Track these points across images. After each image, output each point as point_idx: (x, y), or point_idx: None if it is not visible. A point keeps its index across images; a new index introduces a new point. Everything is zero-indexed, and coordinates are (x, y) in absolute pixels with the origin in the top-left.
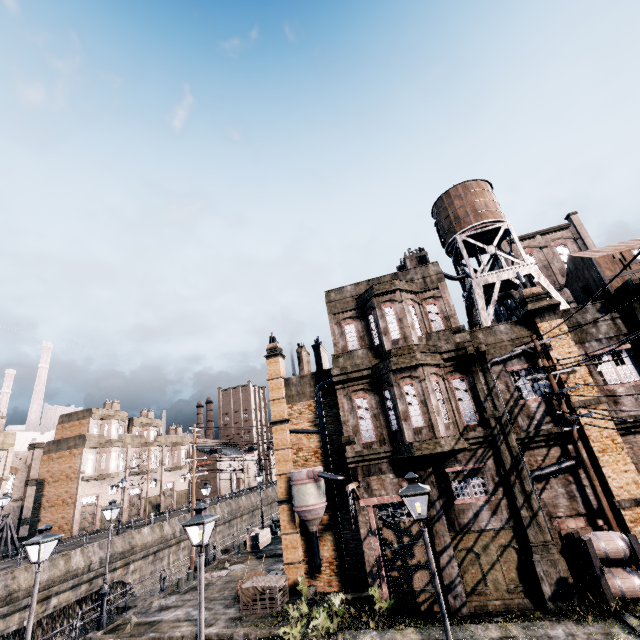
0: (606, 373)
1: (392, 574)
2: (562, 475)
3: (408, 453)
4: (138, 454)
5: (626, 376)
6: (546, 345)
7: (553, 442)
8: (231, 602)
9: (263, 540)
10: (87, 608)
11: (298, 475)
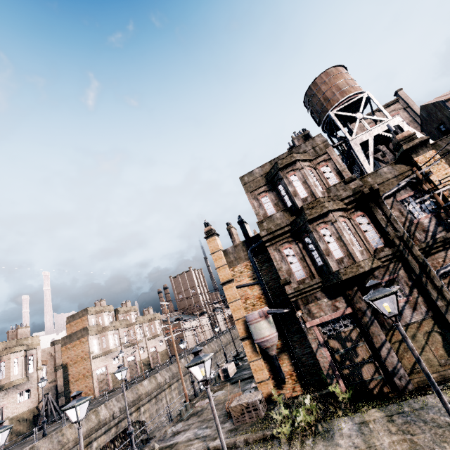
0: None
1: (344, 372)
2: None
3: (336, 279)
4: (126, 332)
5: None
6: (425, 173)
7: (449, 245)
8: (224, 419)
9: (231, 371)
10: (121, 445)
11: (252, 316)
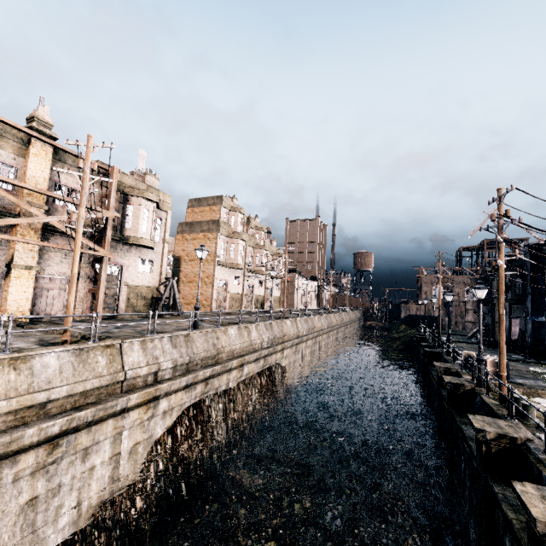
0: None
1: None
2: None
3: None
4: (252, 254)
5: None
6: None
7: None
8: None
9: None
10: None
11: None
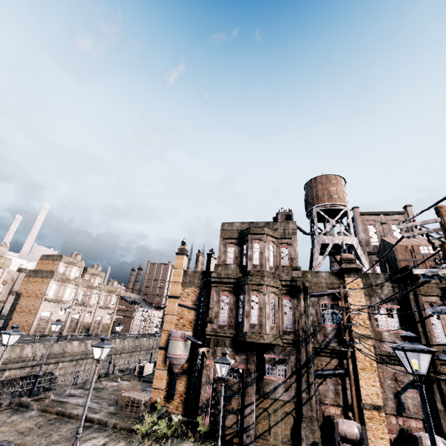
0: (380, 320)
1: (214, 411)
2: (335, 378)
3: (243, 338)
4: (84, 292)
5: (392, 325)
6: (347, 293)
7: (335, 355)
8: (113, 403)
9: (147, 370)
10: (26, 381)
11: (175, 334)
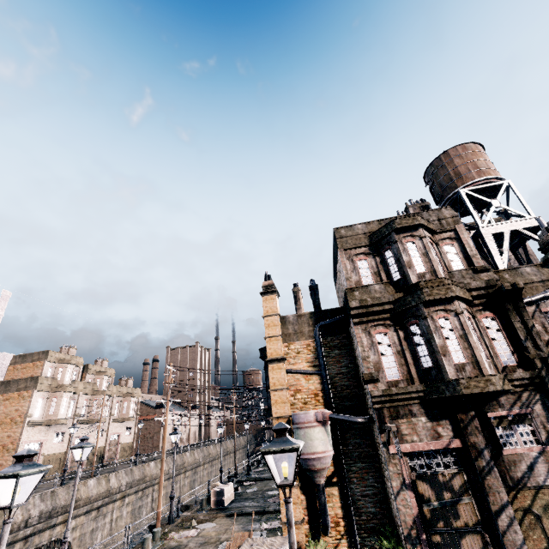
0: None
1: (433, 539)
2: None
3: (452, 392)
4: (88, 402)
5: None
6: None
7: None
8: None
9: (227, 496)
10: None
11: (305, 417)
